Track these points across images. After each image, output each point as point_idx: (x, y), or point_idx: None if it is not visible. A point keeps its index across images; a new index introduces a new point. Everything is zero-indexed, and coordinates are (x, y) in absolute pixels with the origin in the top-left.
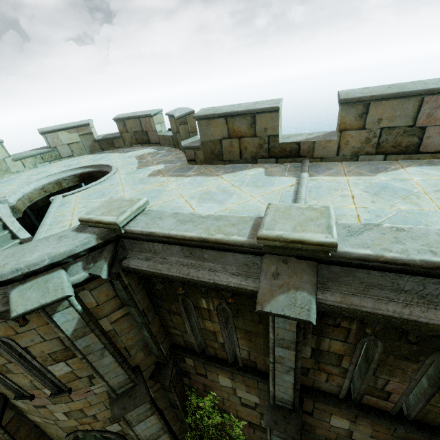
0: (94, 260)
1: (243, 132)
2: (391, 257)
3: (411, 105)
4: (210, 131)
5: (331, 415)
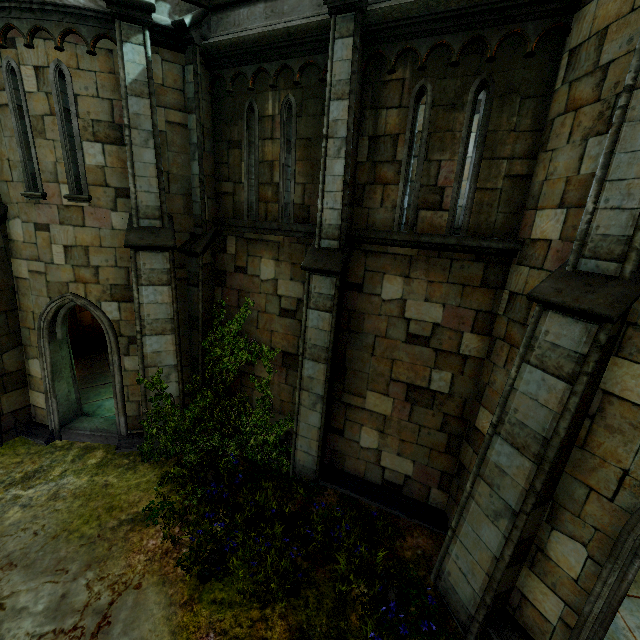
0: (181, 14)
1: None
2: None
3: None
4: None
5: (383, 277)
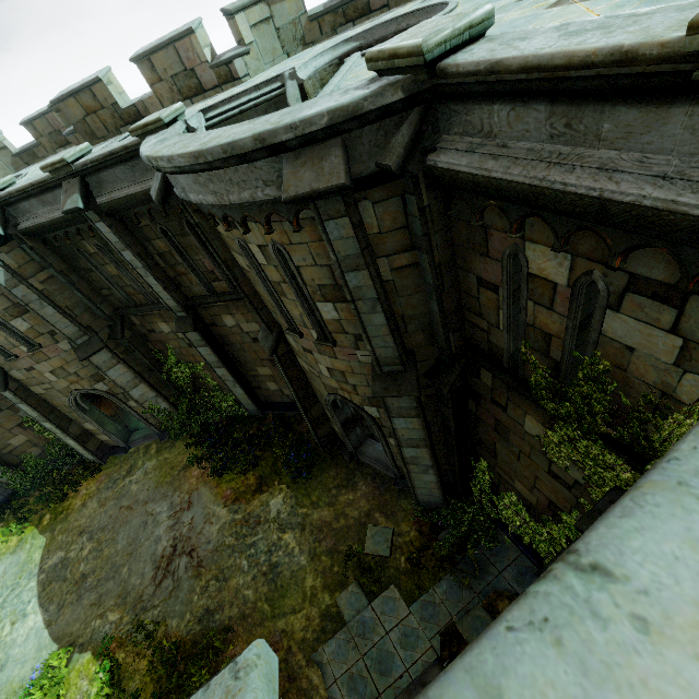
0: None
1: (93, 106)
2: (90, 159)
3: (173, 53)
4: (72, 113)
5: (221, 317)
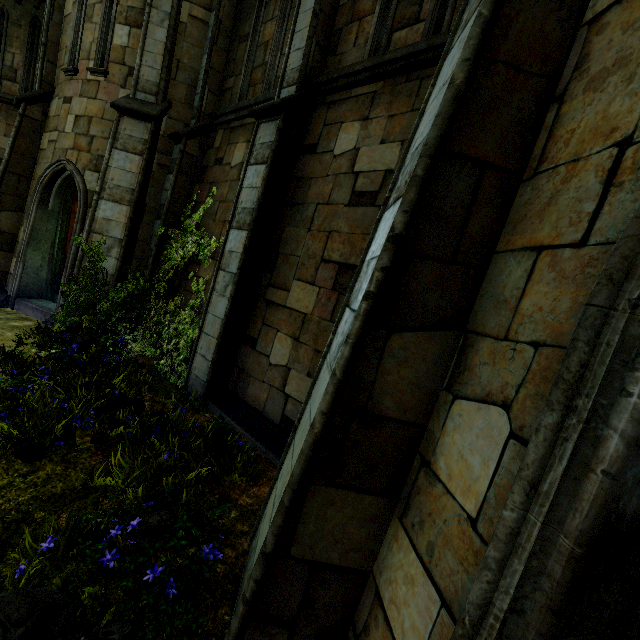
0: None
1: None
2: None
3: None
4: None
5: (340, 128)
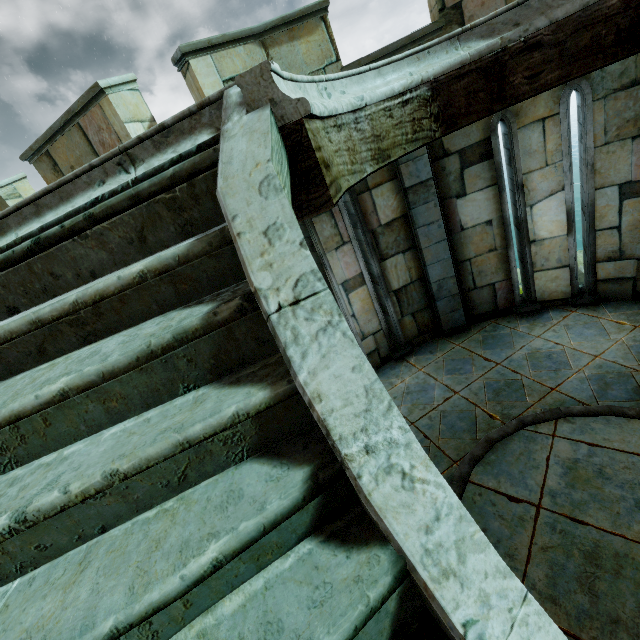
0: None
1: None
2: None
3: (79, 137)
4: None
5: None
